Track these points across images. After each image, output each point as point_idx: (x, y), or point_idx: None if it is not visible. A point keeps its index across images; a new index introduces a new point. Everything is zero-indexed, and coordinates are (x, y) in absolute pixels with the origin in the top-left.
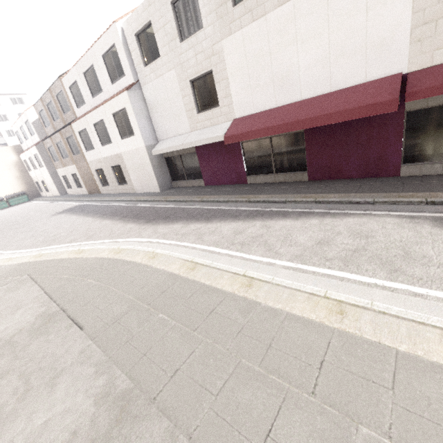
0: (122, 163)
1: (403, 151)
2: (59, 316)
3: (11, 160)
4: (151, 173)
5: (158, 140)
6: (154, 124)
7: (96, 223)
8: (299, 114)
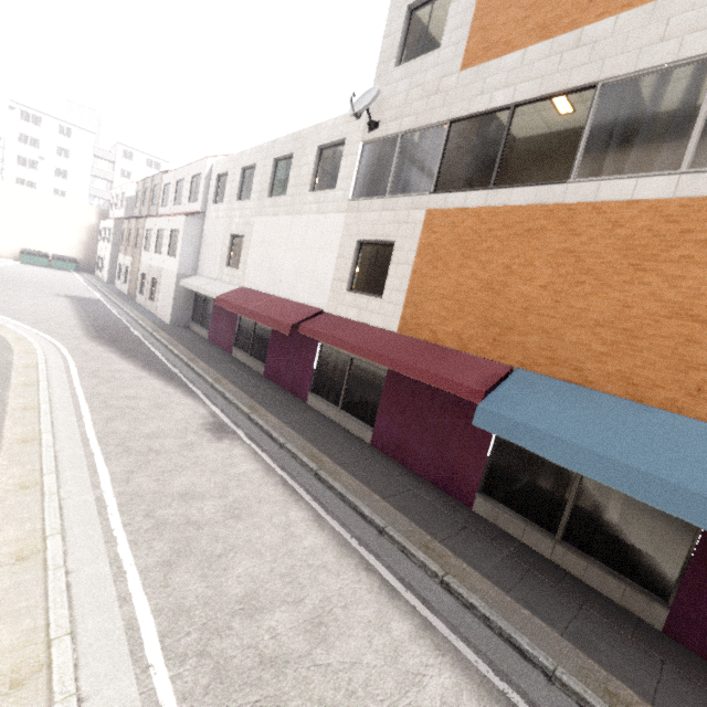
0: (160, 278)
1: (315, 380)
2: None
3: (88, 221)
4: (171, 301)
5: (197, 274)
6: (200, 256)
7: (66, 318)
8: (259, 306)
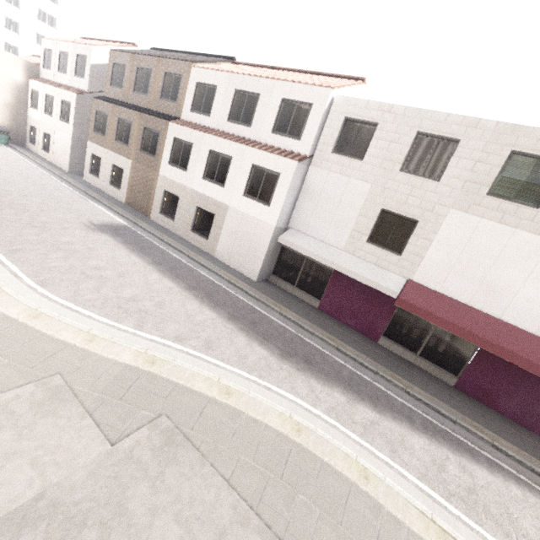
0: (222, 216)
1: None
2: None
3: (13, 77)
4: (259, 256)
5: (288, 225)
6: (296, 207)
7: (193, 305)
8: (501, 338)
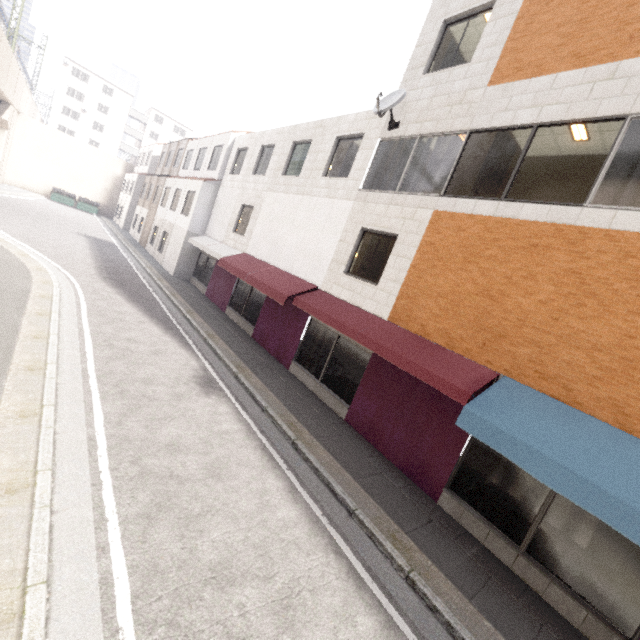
0: (170, 233)
1: (300, 350)
2: None
3: (115, 172)
4: (178, 255)
5: (205, 234)
6: (210, 219)
7: (83, 256)
8: (258, 273)
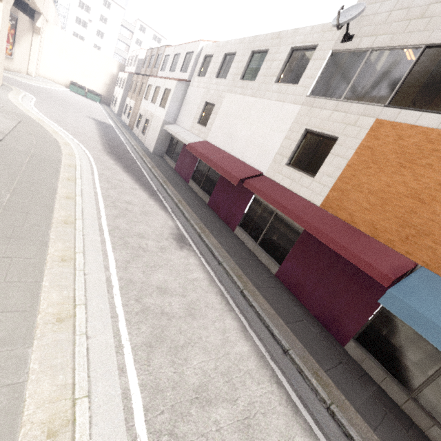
0: (151, 120)
1: (244, 219)
2: (2, 135)
3: (112, 71)
4: (156, 138)
5: (175, 123)
6: (180, 112)
7: (93, 135)
8: (217, 158)
